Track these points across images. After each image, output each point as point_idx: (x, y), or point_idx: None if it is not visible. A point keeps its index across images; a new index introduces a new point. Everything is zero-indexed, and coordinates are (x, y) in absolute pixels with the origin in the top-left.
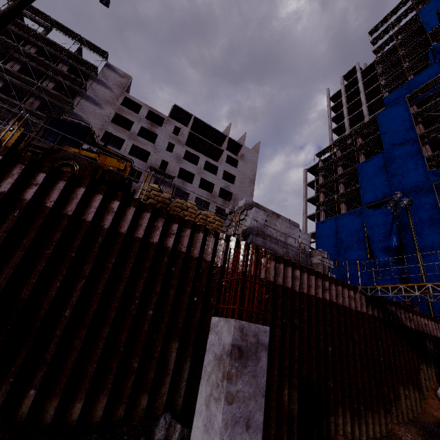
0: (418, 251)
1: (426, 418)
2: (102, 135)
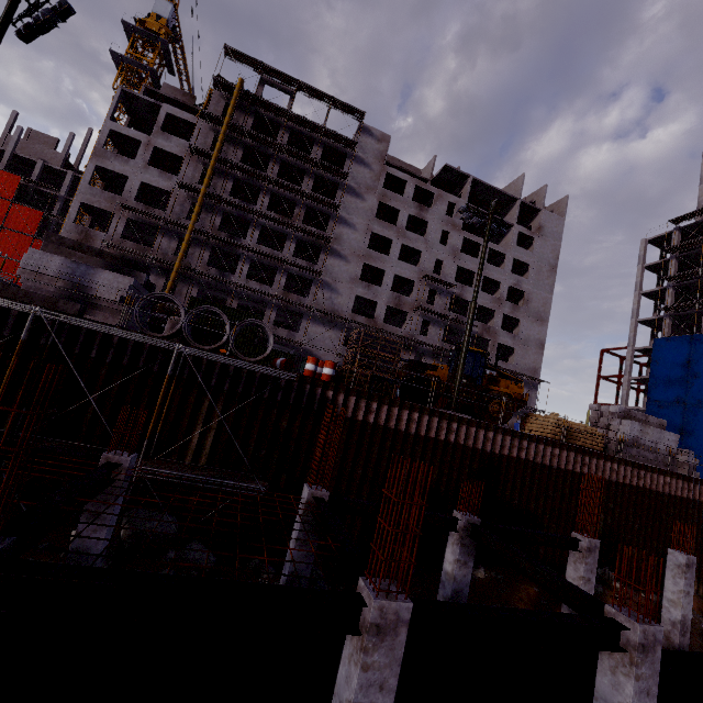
0: None
1: None
2: (368, 240)
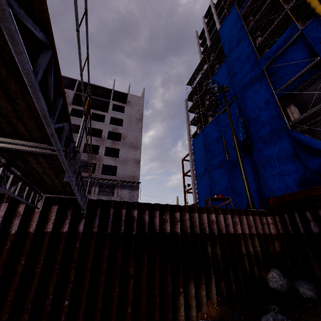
0: (234, 135)
1: None
2: None
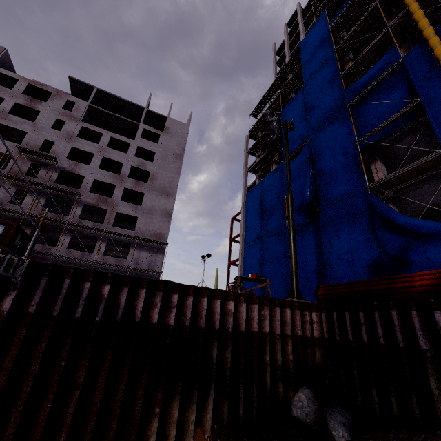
0: (289, 193)
1: None
2: None
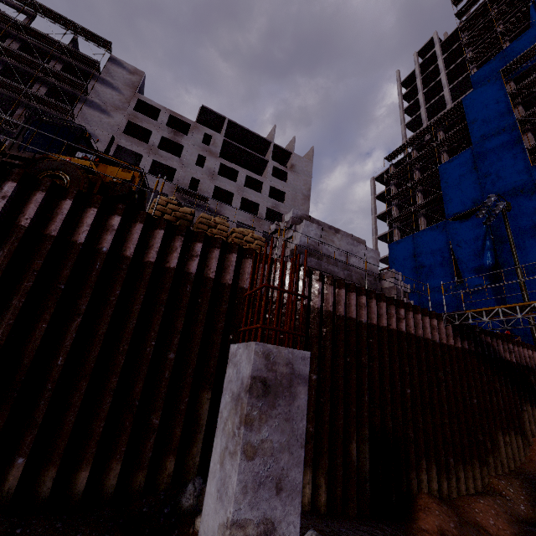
0: (519, 268)
1: (532, 468)
2: (113, 151)
